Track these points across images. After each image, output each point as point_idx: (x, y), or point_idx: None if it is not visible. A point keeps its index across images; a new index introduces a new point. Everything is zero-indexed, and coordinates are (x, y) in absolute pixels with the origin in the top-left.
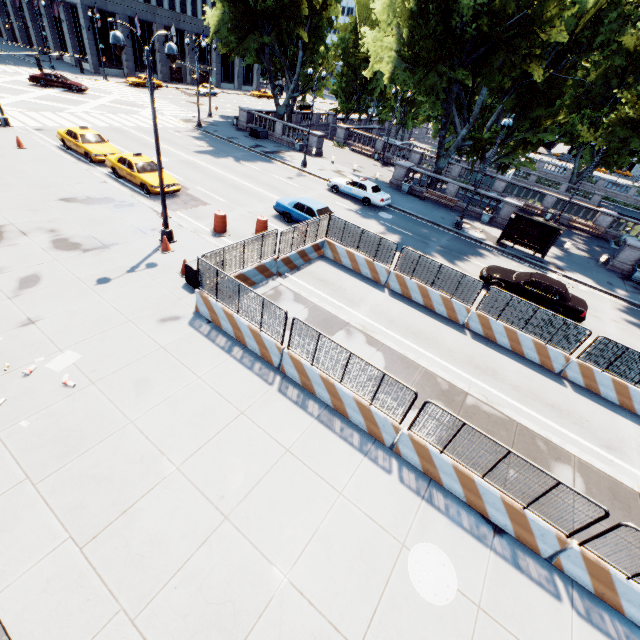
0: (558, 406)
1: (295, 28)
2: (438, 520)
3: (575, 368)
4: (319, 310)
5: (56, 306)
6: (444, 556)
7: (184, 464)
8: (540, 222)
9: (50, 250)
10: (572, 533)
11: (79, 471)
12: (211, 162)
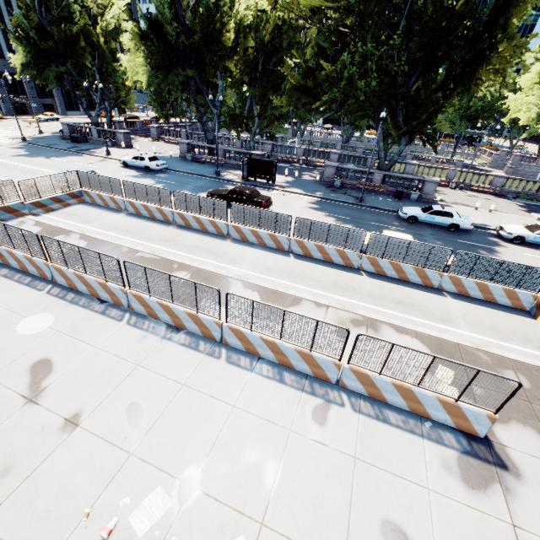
0: (211, 250)
1: (79, 58)
2: (61, 304)
3: (232, 229)
4: (52, 227)
5: None
6: (51, 316)
7: None
8: (263, 160)
9: None
10: (123, 283)
11: None
12: (20, 161)
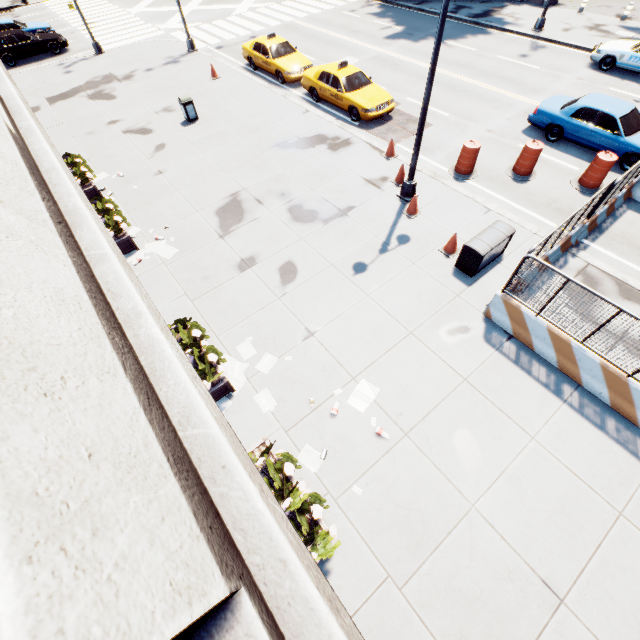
0: None
1: None
2: None
3: None
4: None
5: (325, 309)
6: None
7: (569, 597)
8: None
9: (290, 224)
10: None
11: (440, 578)
12: (408, 52)
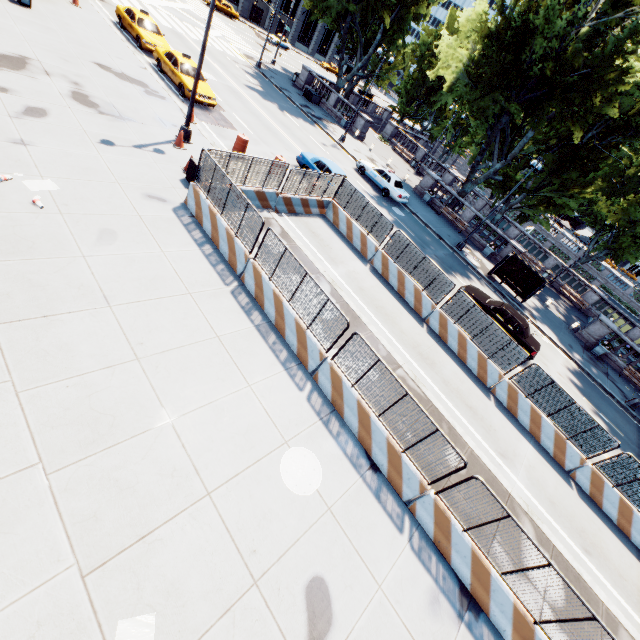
0: (475, 410)
1: (382, 7)
2: (326, 439)
3: (504, 387)
4: (299, 252)
5: (53, 142)
6: (318, 464)
7: (118, 306)
8: (532, 269)
9: (67, 97)
10: (433, 481)
11: (18, 270)
12: (256, 99)
